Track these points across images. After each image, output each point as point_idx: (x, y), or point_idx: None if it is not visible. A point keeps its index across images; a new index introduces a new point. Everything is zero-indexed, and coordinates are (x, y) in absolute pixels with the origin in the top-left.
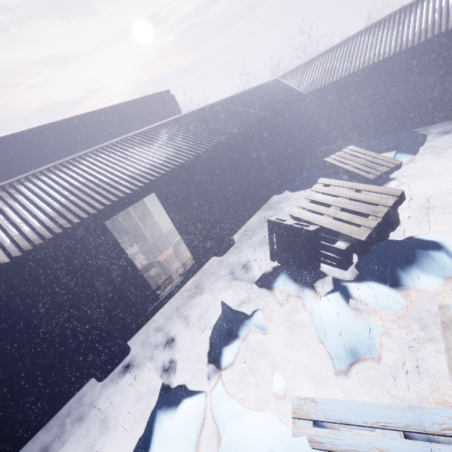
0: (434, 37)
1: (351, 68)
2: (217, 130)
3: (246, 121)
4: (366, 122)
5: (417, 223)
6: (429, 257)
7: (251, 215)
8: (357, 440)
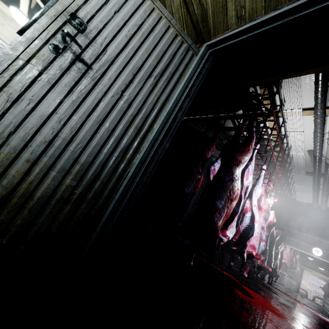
0: None
1: None
2: None
3: None
4: None
5: None
6: None
7: None
8: None
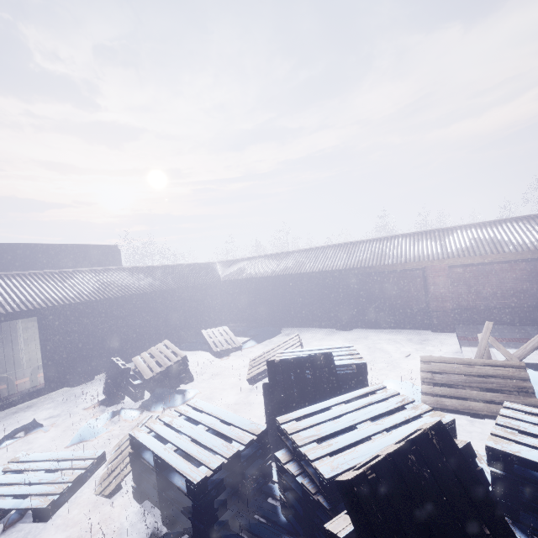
0: (287, 275)
1: (250, 274)
2: (125, 287)
3: (154, 287)
4: (258, 313)
5: (206, 383)
6: (173, 396)
7: (129, 360)
8: (31, 465)
